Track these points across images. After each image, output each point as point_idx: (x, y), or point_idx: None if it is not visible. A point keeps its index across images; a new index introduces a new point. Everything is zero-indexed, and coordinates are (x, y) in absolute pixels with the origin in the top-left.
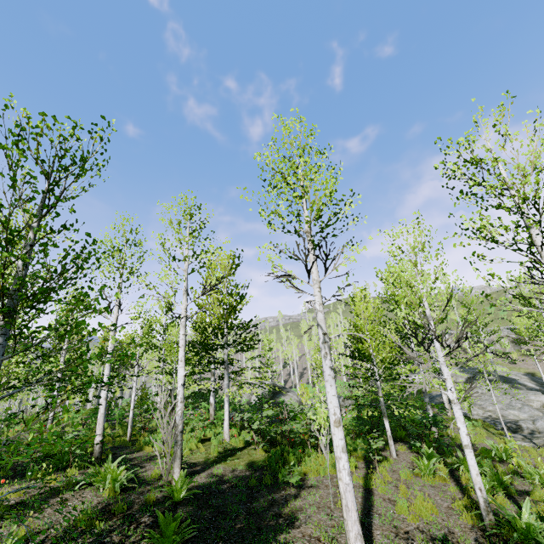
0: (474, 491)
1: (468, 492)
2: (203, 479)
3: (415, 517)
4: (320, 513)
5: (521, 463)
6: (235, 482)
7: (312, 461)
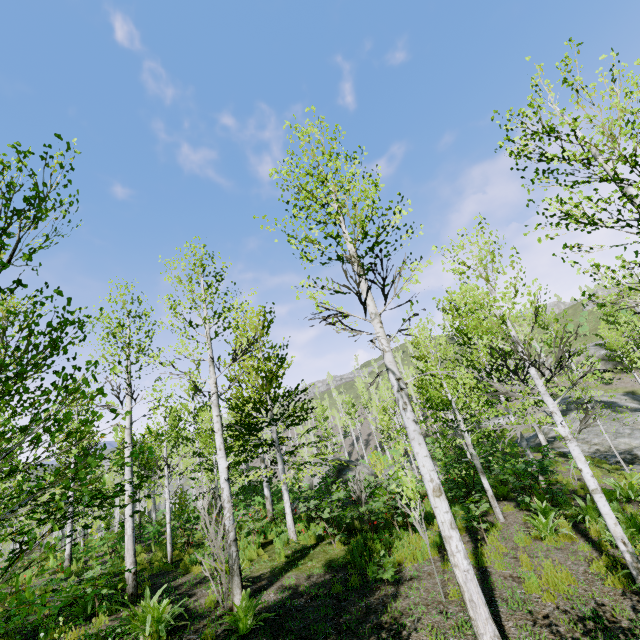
0: (610, 545)
1: (604, 548)
2: (273, 596)
3: (550, 593)
4: (430, 613)
5: None
6: (313, 592)
7: (405, 546)
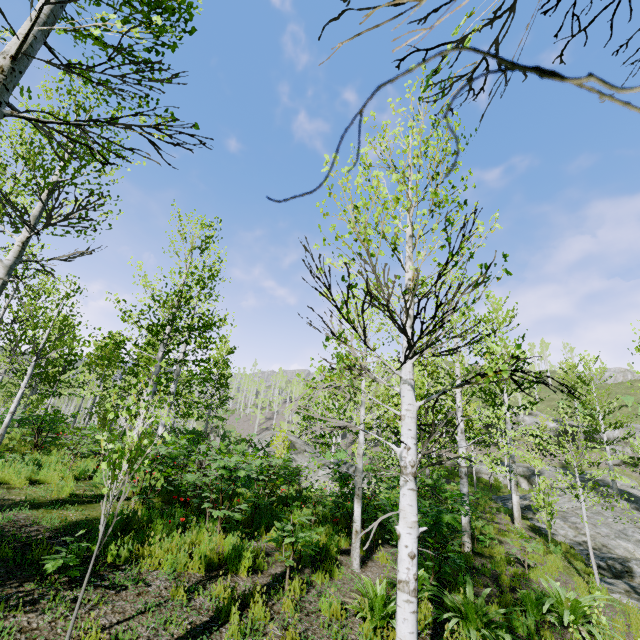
0: None
1: None
2: None
3: None
4: None
5: (602, 639)
6: None
7: (173, 541)
